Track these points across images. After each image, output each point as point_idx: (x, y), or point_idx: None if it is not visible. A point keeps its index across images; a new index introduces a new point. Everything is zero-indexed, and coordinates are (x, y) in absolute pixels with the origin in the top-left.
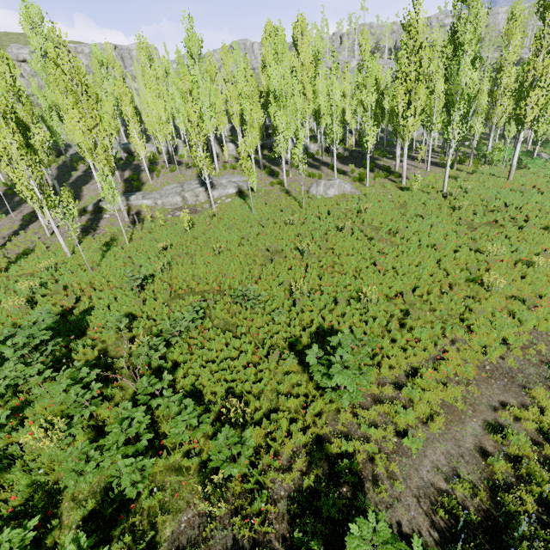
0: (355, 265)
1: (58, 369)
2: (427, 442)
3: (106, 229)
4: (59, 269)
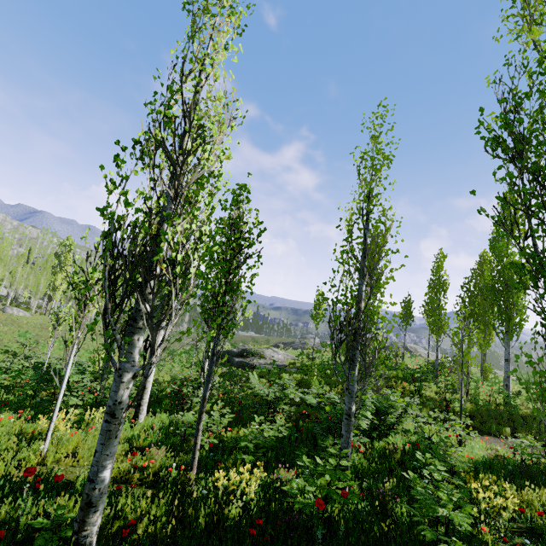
0: None
1: None
2: None
3: None
4: None
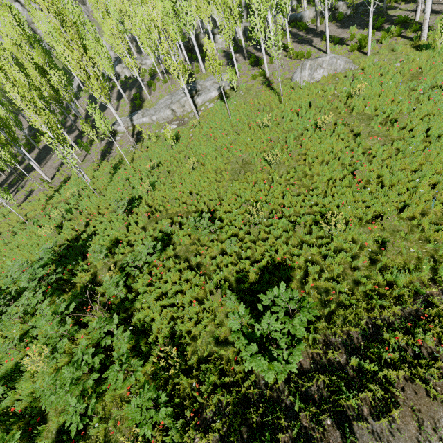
0: (328, 177)
1: (65, 290)
2: (370, 436)
3: (117, 152)
4: (81, 195)
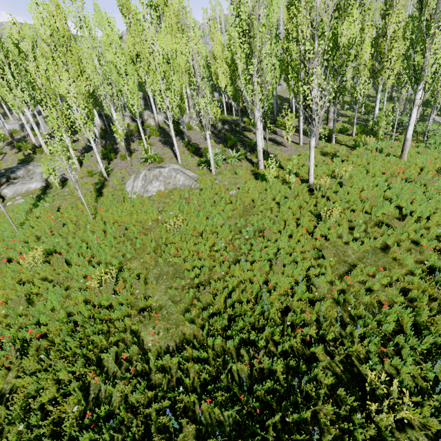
0: None
1: None
2: None
3: None
4: None
